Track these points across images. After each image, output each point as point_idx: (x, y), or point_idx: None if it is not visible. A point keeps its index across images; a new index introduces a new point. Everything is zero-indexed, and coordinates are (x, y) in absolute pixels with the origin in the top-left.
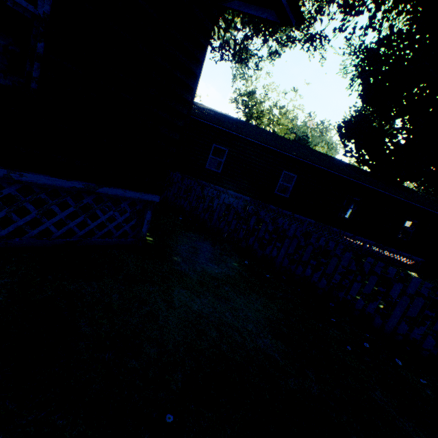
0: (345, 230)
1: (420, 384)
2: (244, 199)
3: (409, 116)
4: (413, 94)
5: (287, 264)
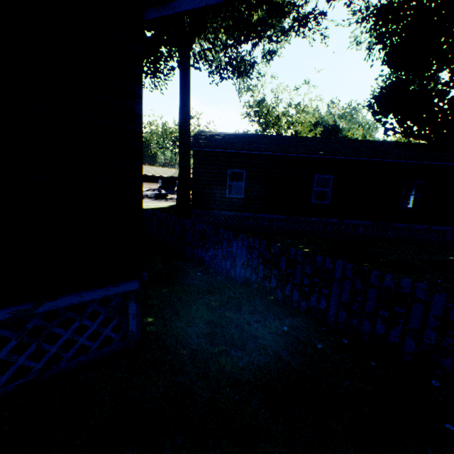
0: (414, 224)
1: None
2: (278, 219)
3: None
4: None
5: (344, 318)
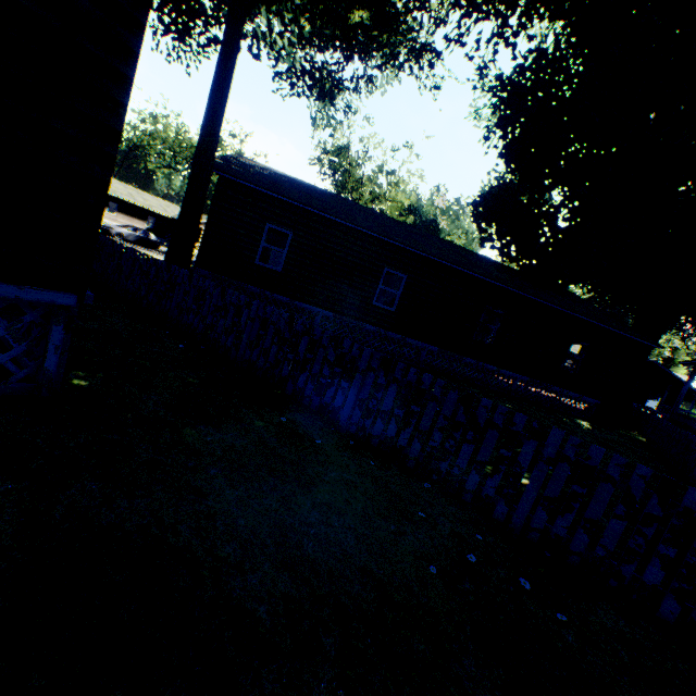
0: (484, 362)
1: (557, 623)
2: (324, 315)
3: (570, 186)
4: (573, 153)
5: (358, 418)
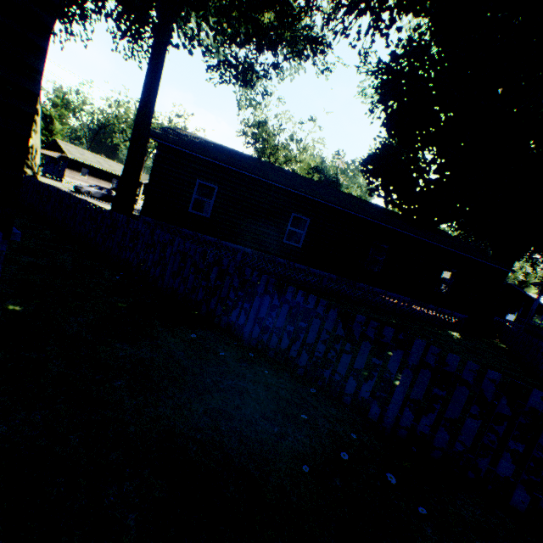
0: (374, 286)
1: (419, 516)
2: (244, 252)
3: (437, 146)
4: (439, 121)
5: (258, 334)
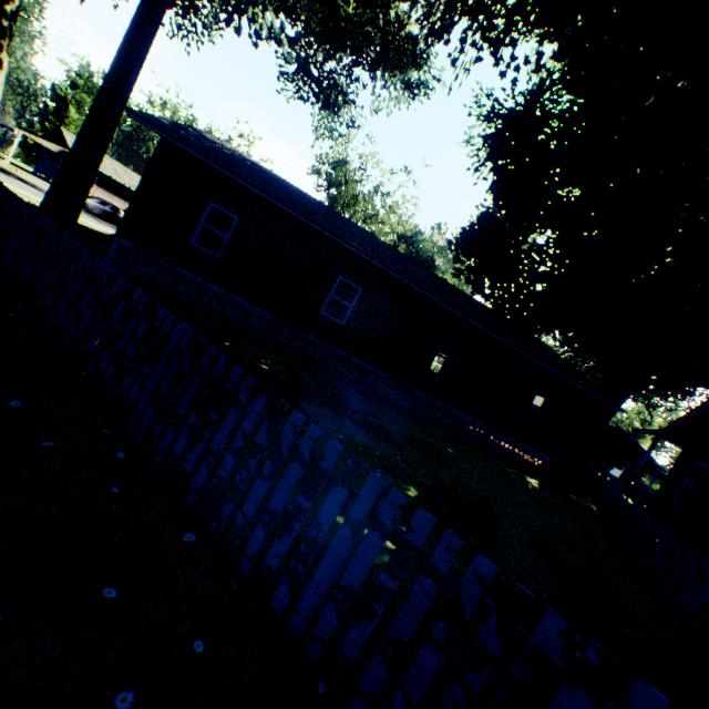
0: (436, 398)
1: None
2: (263, 317)
3: (551, 228)
4: (559, 197)
5: (149, 422)
